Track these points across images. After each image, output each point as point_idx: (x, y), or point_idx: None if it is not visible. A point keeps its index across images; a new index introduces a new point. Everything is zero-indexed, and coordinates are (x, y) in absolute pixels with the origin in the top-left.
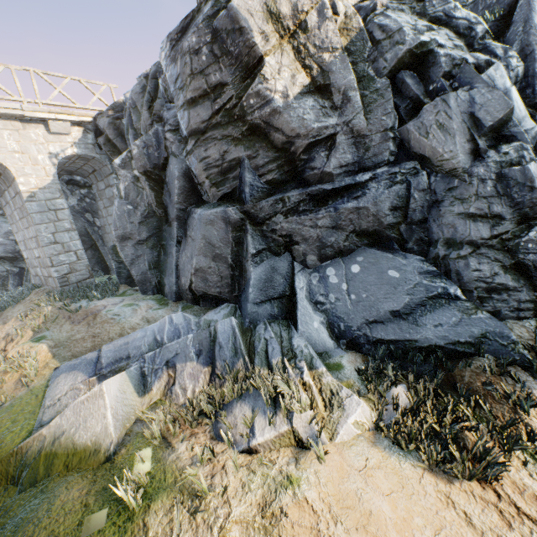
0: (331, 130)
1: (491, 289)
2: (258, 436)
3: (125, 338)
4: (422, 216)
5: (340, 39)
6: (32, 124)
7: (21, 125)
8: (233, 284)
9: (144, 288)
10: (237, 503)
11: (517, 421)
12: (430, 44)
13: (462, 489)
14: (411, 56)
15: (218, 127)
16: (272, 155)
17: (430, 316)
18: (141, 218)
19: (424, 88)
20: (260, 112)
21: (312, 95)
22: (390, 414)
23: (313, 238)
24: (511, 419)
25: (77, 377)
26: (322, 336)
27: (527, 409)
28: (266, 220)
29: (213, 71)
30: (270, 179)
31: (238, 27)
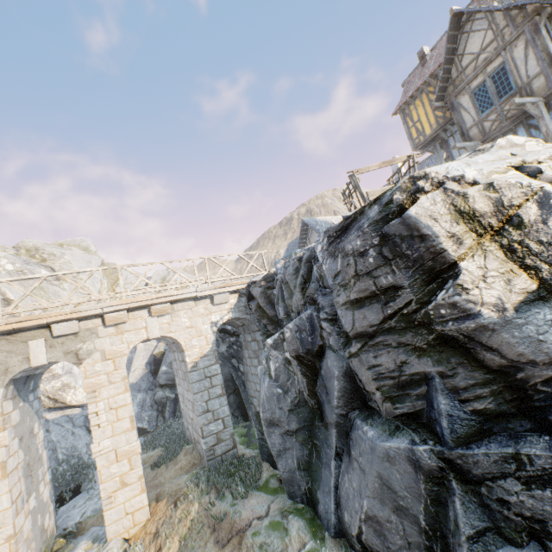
0: None
1: None
2: None
3: None
4: None
5: None
6: (201, 300)
7: (194, 303)
8: None
9: (291, 490)
10: None
11: None
12: None
13: None
14: None
15: (391, 331)
16: (479, 376)
17: None
18: (291, 405)
19: None
20: (457, 324)
21: (545, 302)
22: None
23: None
24: None
25: None
26: None
27: None
28: (485, 479)
29: (383, 273)
30: (480, 407)
31: (418, 234)
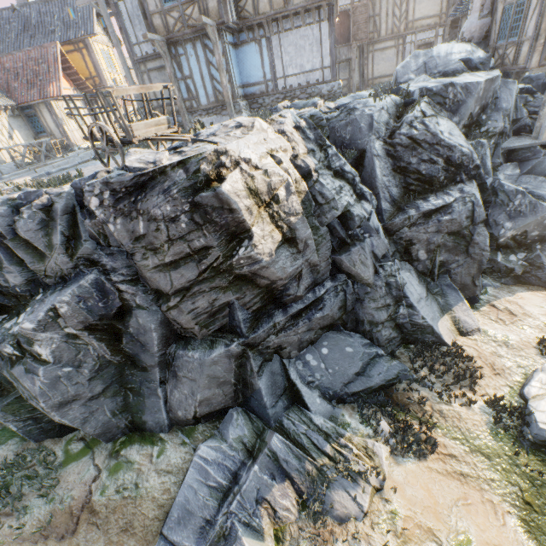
0: (300, 268)
1: (389, 341)
2: (365, 504)
3: (177, 507)
4: (352, 307)
5: (301, 207)
6: None
7: None
8: (236, 395)
9: (109, 435)
10: (388, 543)
11: (422, 410)
12: (347, 205)
13: (430, 460)
14: (339, 214)
15: (204, 280)
16: (256, 292)
17: (374, 370)
18: (90, 374)
19: (345, 231)
20: (250, 268)
21: (284, 246)
22: (389, 440)
23: (295, 341)
24: (420, 410)
25: None
26: (325, 406)
27: (424, 404)
28: (261, 342)
29: (197, 237)
30: (255, 308)
31: (229, 207)
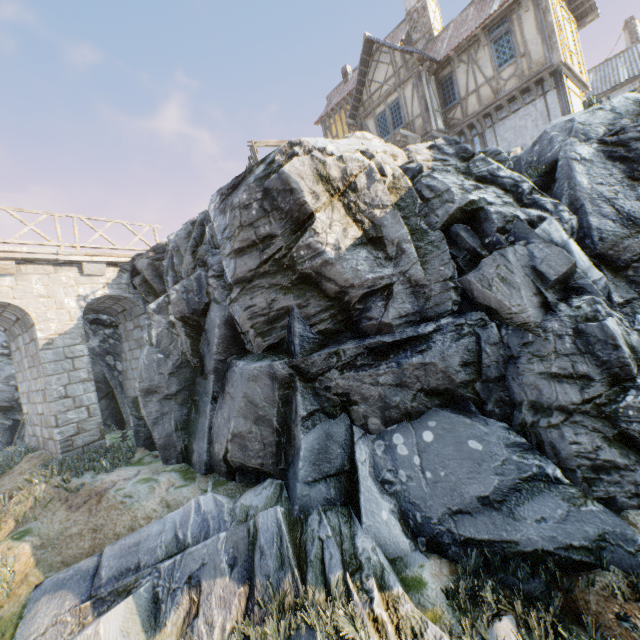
0: (387, 280)
1: (597, 468)
2: None
3: (136, 534)
4: (498, 372)
5: (390, 198)
6: (65, 267)
7: (53, 268)
8: (279, 454)
9: (167, 454)
10: None
11: None
12: (479, 202)
13: None
14: (462, 212)
15: (266, 275)
16: (324, 304)
17: (529, 506)
18: (172, 368)
19: (479, 240)
20: (311, 262)
21: (365, 246)
22: None
23: (374, 397)
24: None
25: (64, 602)
26: (394, 533)
27: None
28: (318, 375)
29: (263, 224)
30: (323, 328)
31: (289, 188)
